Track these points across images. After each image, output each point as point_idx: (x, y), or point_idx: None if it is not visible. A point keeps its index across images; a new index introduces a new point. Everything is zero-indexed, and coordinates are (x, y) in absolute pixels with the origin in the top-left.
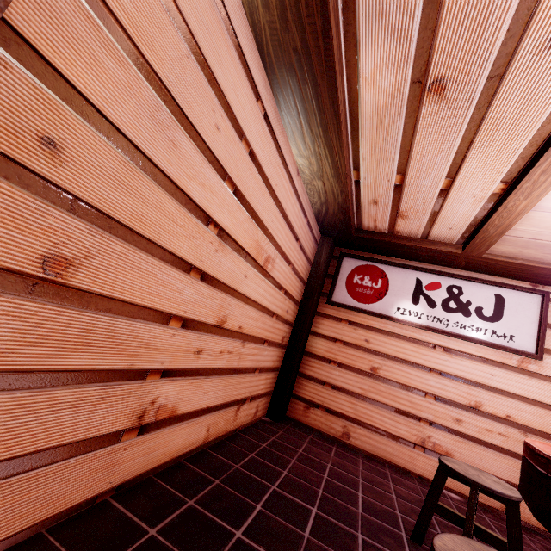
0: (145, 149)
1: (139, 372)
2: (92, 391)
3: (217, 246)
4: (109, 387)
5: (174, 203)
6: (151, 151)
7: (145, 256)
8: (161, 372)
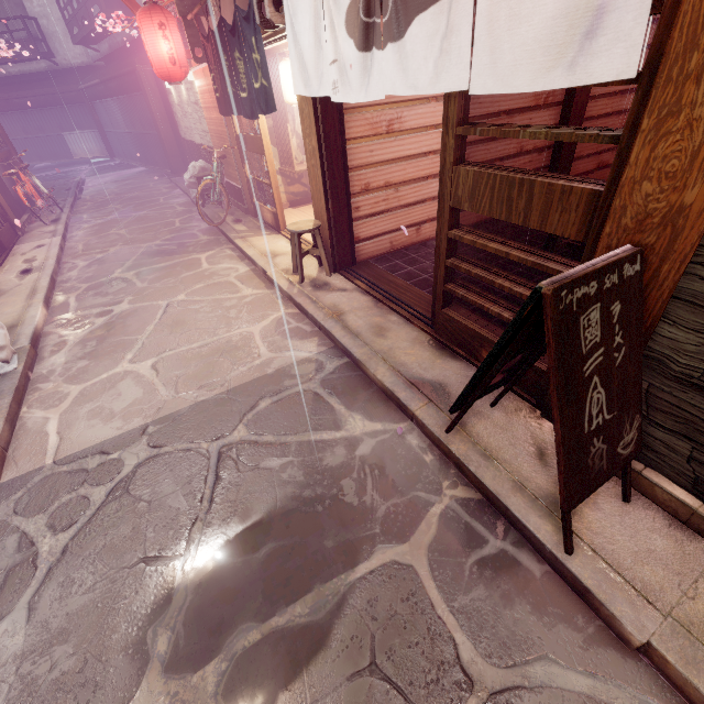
0: (594, 96)
1: (593, 155)
2: (584, 161)
3: (616, 101)
4: (587, 160)
5: (601, 102)
6: (595, 95)
7: (594, 122)
8: (599, 154)
